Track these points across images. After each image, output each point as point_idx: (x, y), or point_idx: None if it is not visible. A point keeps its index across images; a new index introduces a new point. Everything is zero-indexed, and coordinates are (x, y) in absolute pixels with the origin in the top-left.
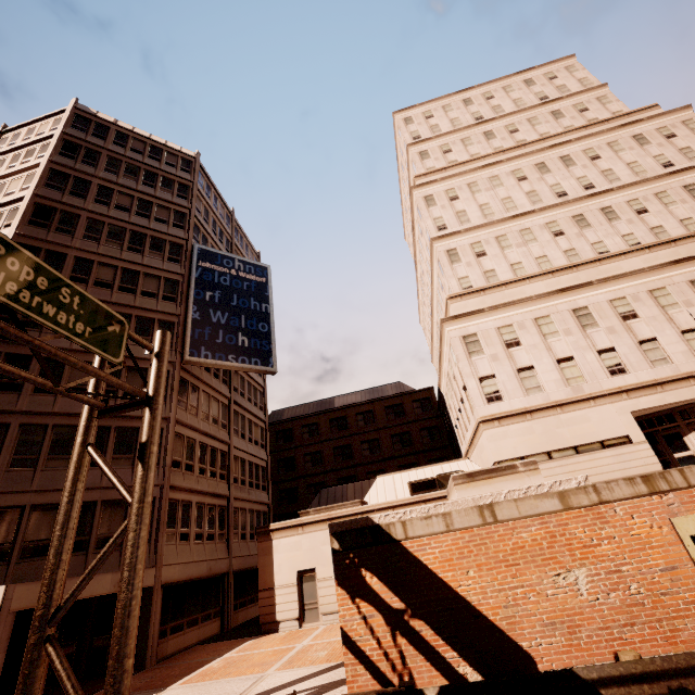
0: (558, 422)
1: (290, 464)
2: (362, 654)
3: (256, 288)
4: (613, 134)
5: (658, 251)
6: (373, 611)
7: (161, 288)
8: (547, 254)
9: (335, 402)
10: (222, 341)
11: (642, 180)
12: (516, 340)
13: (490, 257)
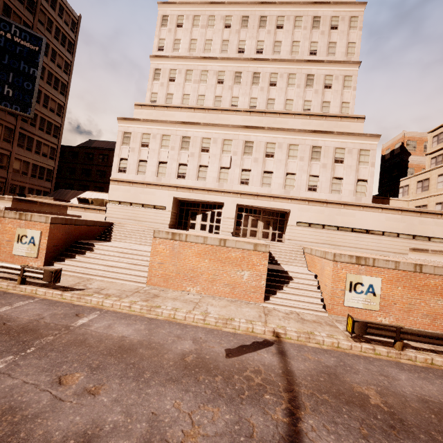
0: (142, 191)
1: (88, 173)
2: None
3: (28, 54)
4: (304, 8)
5: (254, 116)
6: None
7: None
8: (206, 95)
9: None
10: None
11: (289, 60)
12: (147, 144)
13: (175, 84)
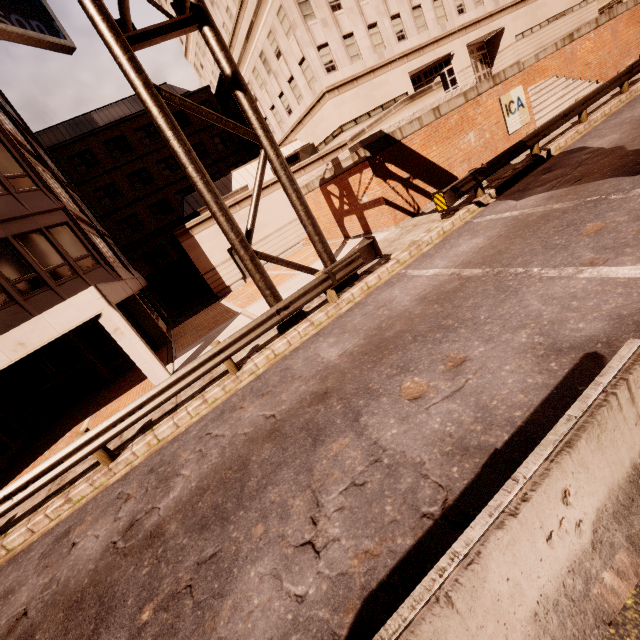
0: (373, 87)
1: None
2: (396, 206)
3: None
4: None
5: None
6: (396, 184)
7: None
8: None
9: (95, 119)
10: None
11: None
12: (338, 2)
13: None
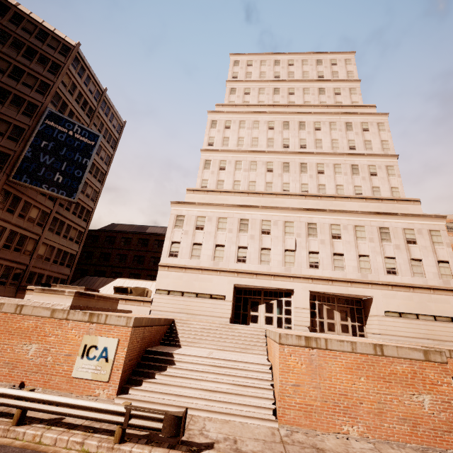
0: (196, 278)
1: (107, 257)
2: None
3: (84, 147)
4: (336, 116)
5: (310, 199)
6: None
7: (9, 130)
8: (257, 181)
9: (148, 229)
10: (42, 175)
11: (332, 153)
12: (202, 226)
13: (226, 172)
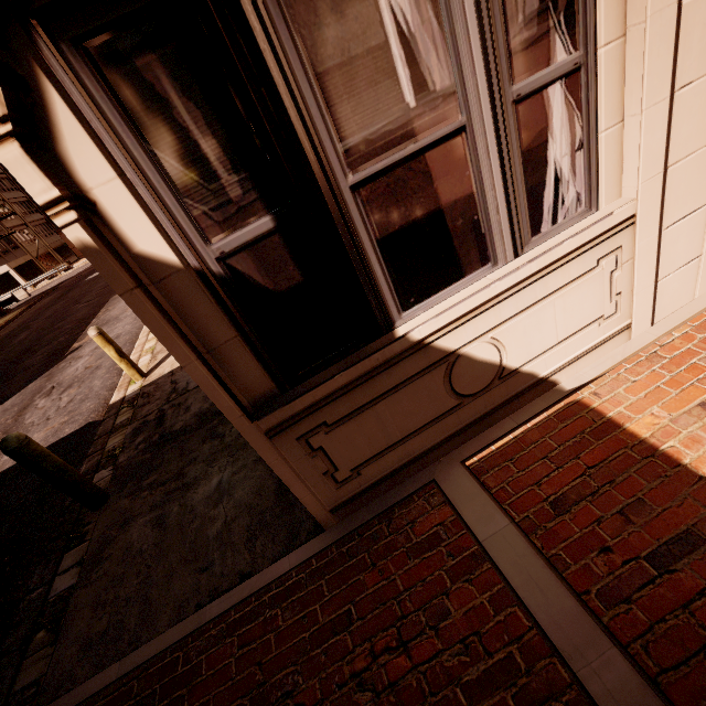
0: None
1: None
2: None
3: None
4: None
5: None
6: None
7: None
8: None
9: None
10: None
11: None
12: None
13: None
